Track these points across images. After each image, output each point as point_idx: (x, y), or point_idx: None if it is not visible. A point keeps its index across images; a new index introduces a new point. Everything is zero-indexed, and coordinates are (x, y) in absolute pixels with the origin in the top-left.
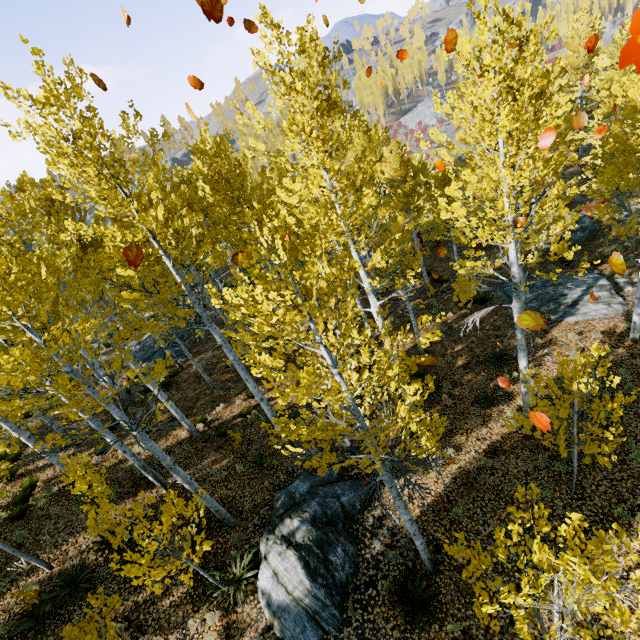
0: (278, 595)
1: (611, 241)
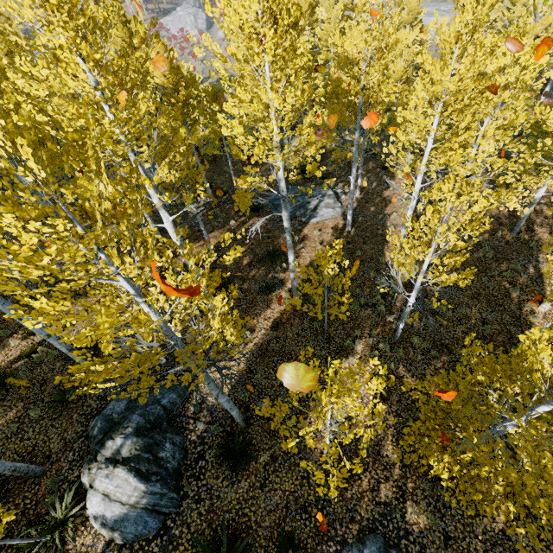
0: (113, 512)
1: (332, 162)
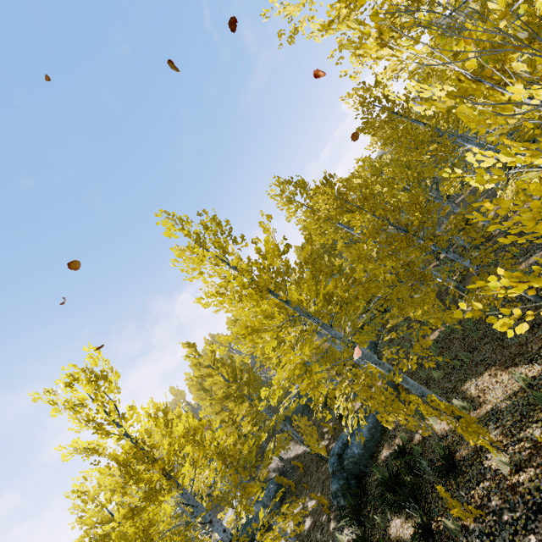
0: None
1: None
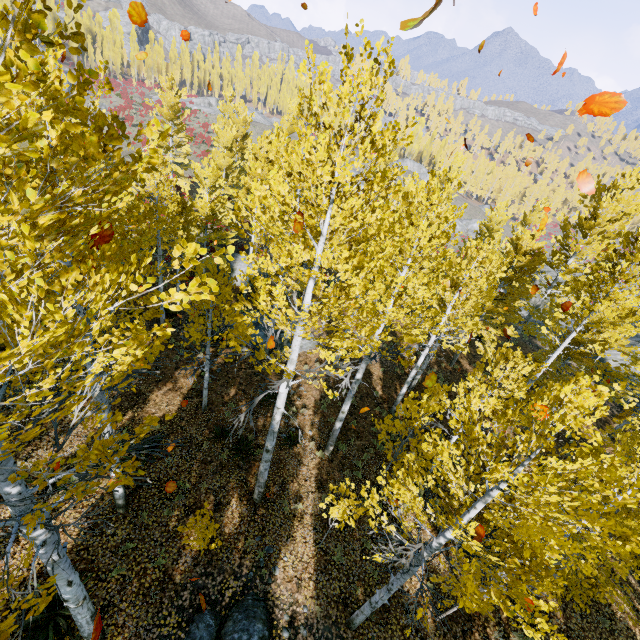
0: None
1: None
